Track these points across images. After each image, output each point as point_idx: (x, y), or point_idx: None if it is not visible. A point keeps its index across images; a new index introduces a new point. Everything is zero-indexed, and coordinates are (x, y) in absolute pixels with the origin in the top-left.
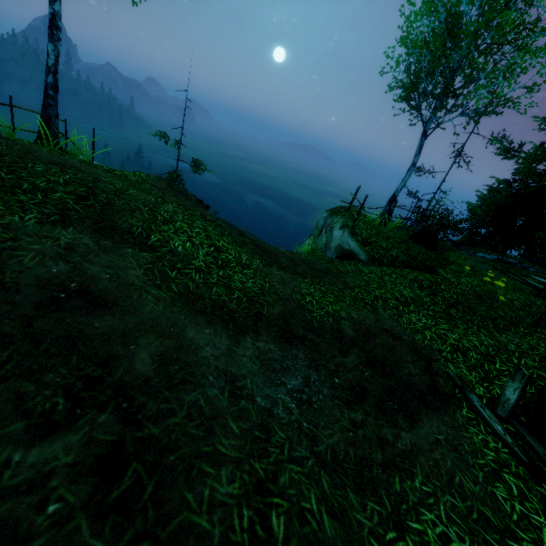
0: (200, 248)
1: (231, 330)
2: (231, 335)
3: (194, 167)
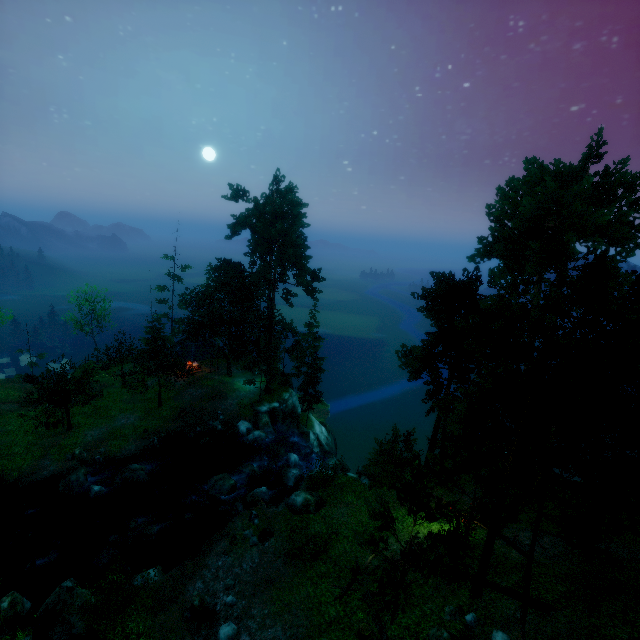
0: (4, 395)
1: (4, 404)
2: (3, 404)
3: (40, 357)
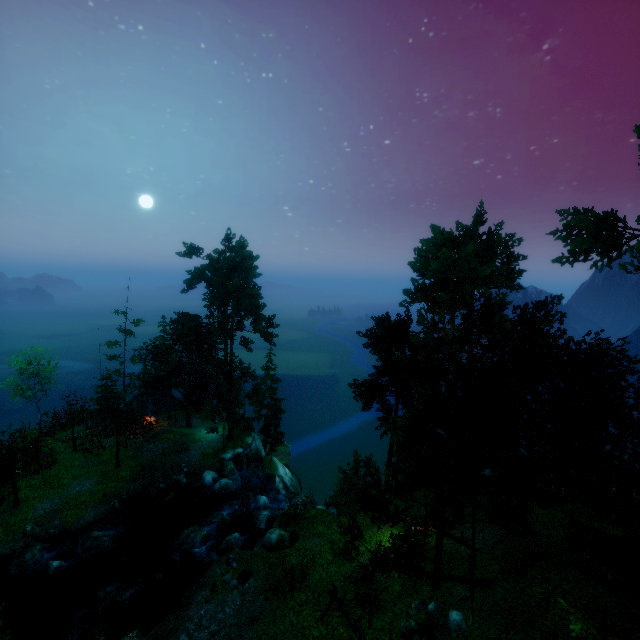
0: None
1: None
2: None
3: None
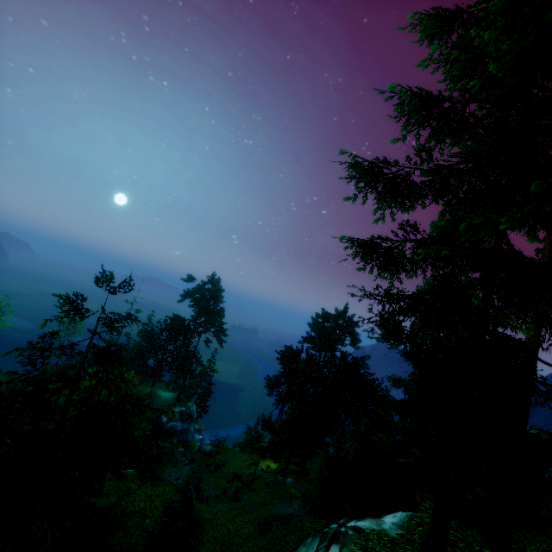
0: None
1: None
2: None
3: None
